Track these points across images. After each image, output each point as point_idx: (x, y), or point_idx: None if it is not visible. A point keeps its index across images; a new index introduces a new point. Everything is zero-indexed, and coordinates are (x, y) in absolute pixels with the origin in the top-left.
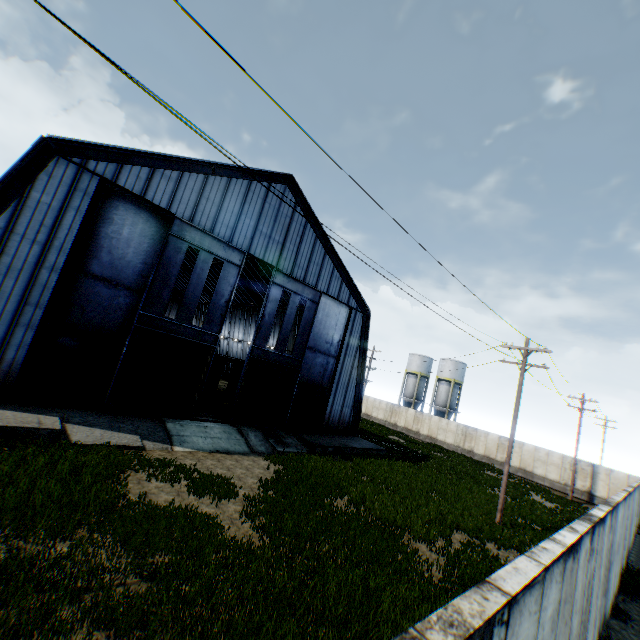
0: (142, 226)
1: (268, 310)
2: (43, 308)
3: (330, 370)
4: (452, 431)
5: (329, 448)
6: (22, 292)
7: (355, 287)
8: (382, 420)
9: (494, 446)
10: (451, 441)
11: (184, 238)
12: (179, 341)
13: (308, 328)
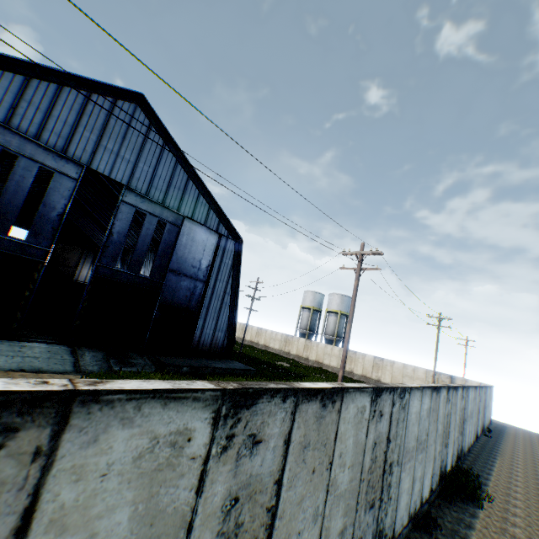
0: None
1: (117, 228)
2: None
3: (198, 294)
4: (335, 355)
5: (184, 368)
6: None
7: (224, 215)
8: (278, 350)
9: (370, 366)
10: (335, 364)
11: None
12: None
13: (169, 251)
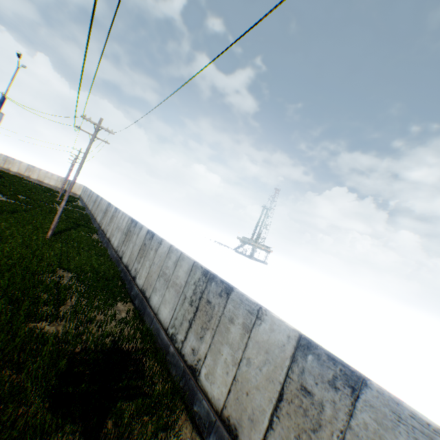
0: None
1: None
2: None
3: None
4: None
5: None
6: None
7: None
8: None
9: (25, 169)
10: None
11: None
12: None
13: None
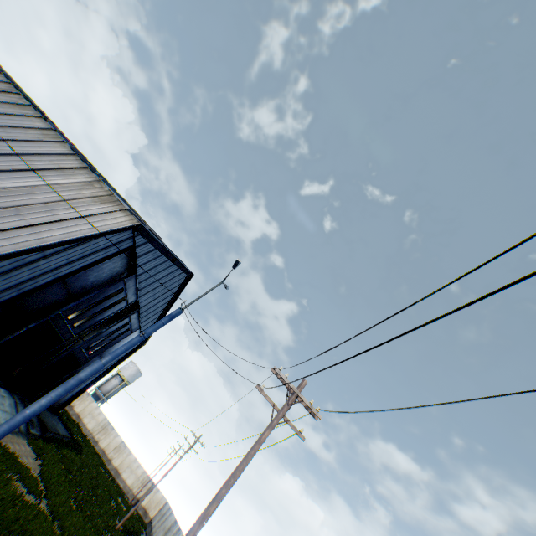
0: (116, 265)
1: (111, 329)
2: (20, 292)
3: None
4: (98, 420)
5: (52, 433)
6: (24, 280)
7: None
8: None
9: (115, 445)
10: (91, 427)
11: (126, 283)
12: (54, 333)
13: (113, 344)
